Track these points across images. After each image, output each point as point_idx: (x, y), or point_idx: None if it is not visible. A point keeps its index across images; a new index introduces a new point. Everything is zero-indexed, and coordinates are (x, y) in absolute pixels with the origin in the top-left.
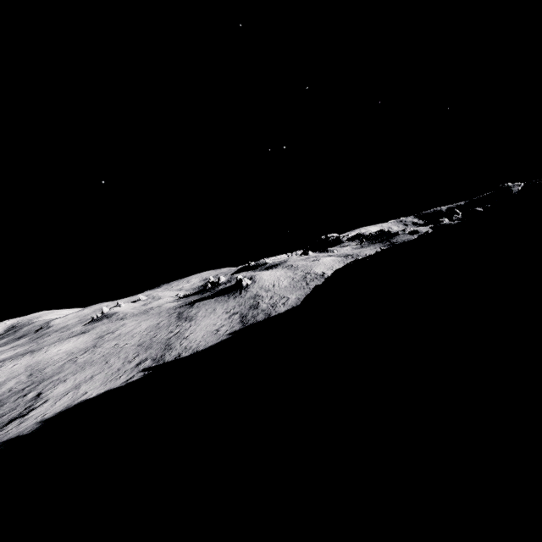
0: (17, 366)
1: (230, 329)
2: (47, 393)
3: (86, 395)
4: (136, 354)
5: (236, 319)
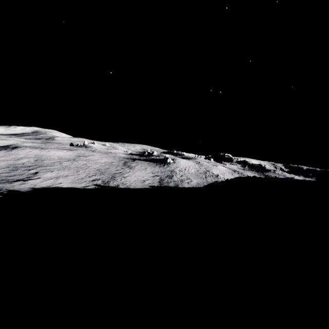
0: (31, 152)
1: (152, 184)
2: (40, 174)
3: (60, 185)
4: (94, 174)
5: (157, 179)
